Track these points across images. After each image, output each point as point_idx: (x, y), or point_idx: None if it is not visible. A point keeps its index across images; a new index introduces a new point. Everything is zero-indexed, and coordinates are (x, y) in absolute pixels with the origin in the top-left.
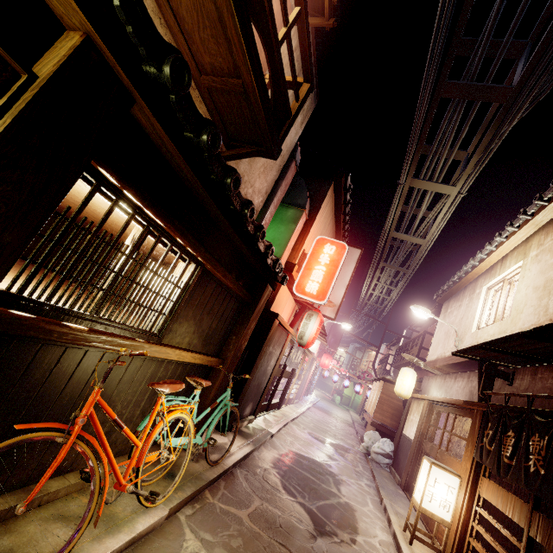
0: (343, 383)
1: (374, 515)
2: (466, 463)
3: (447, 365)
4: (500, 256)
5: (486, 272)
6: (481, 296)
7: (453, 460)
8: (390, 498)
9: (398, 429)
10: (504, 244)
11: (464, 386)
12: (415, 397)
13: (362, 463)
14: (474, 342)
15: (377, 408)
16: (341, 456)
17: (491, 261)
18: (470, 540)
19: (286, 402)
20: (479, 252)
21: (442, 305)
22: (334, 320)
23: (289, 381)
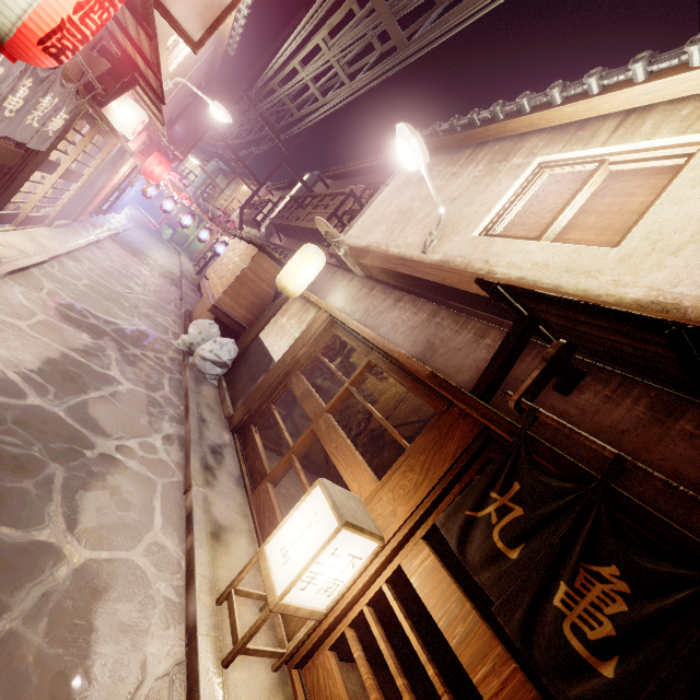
0: (181, 218)
1: (158, 560)
2: (396, 501)
3: (386, 270)
4: (629, 104)
5: (561, 130)
6: (524, 175)
7: (355, 459)
8: (208, 473)
9: (253, 328)
10: (683, 75)
11: (416, 326)
12: (304, 294)
13: (173, 373)
14: (478, 258)
15: (230, 289)
16: (130, 366)
17: (596, 108)
18: (348, 636)
19: (18, 221)
20: (600, 71)
21: (395, 161)
22: (197, 51)
23: (17, 176)
